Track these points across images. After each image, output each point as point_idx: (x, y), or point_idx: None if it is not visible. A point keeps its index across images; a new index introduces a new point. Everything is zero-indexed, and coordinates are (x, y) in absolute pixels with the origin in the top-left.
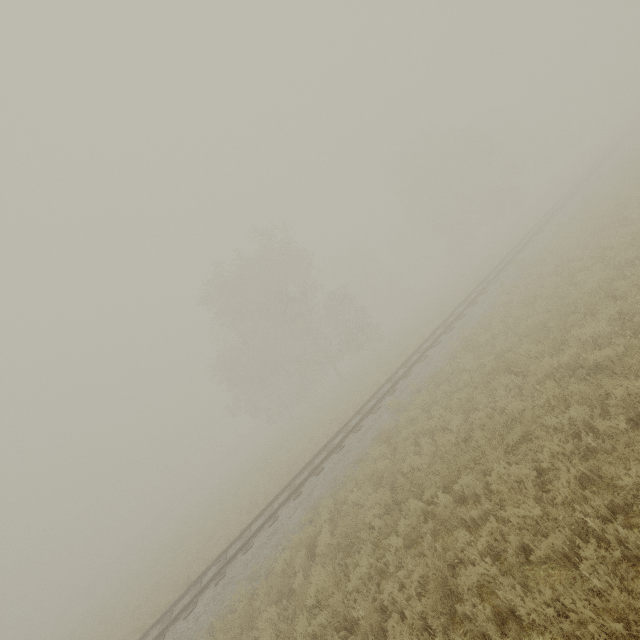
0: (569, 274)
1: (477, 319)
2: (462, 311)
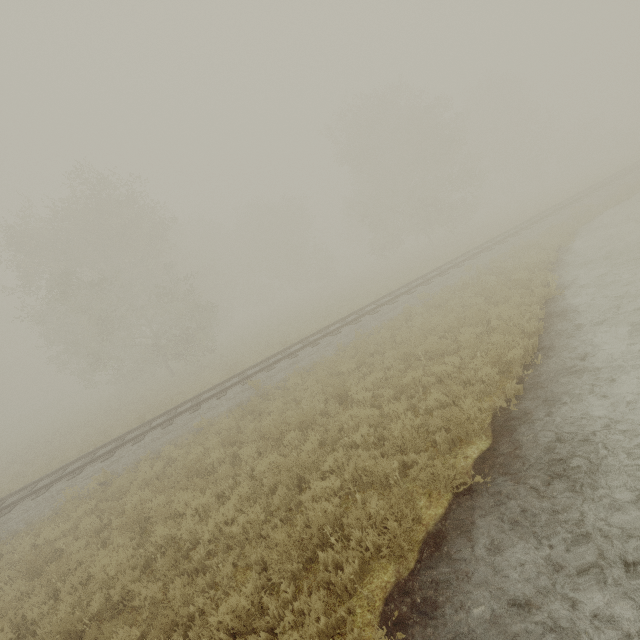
0: (132, 519)
1: (146, 453)
2: (178, 414)
